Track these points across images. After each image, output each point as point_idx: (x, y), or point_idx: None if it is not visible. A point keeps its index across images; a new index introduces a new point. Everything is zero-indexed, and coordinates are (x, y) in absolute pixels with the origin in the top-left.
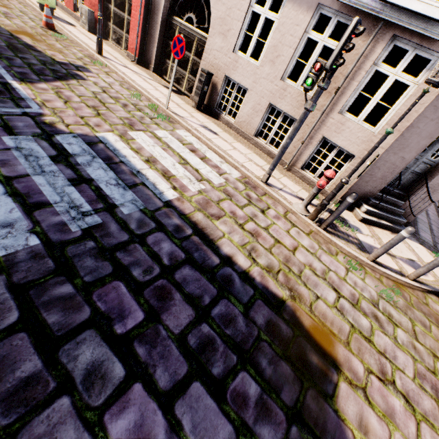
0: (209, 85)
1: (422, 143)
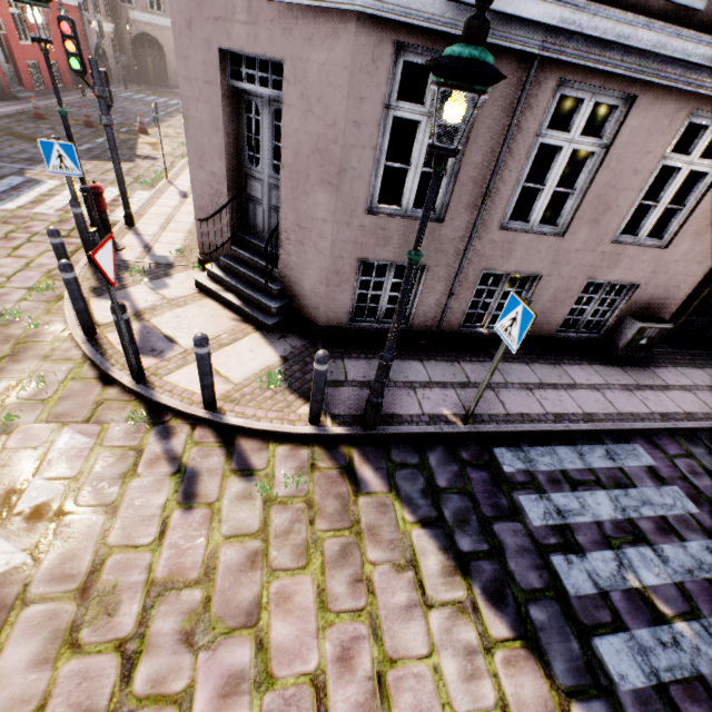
0: None
1: (217, 142)
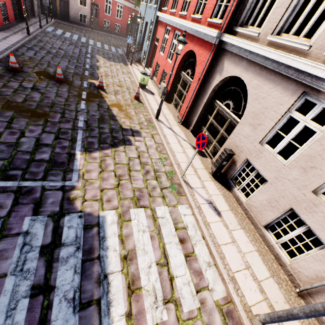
0: (229, 160)
1: None
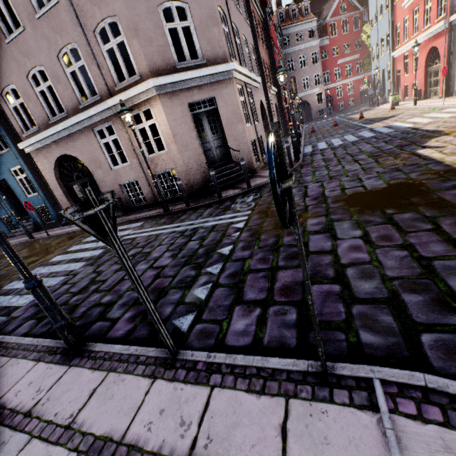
0: None
1: None
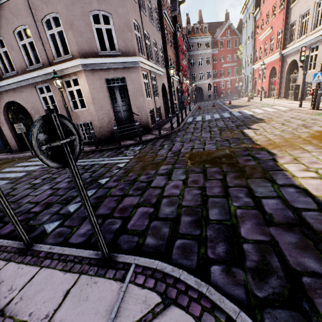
0: (299, 89)
1: None
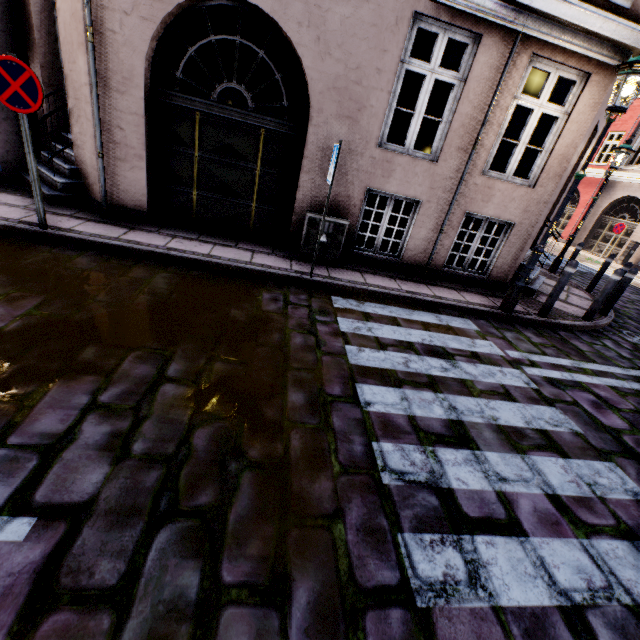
0: (635, 250)
1: None
